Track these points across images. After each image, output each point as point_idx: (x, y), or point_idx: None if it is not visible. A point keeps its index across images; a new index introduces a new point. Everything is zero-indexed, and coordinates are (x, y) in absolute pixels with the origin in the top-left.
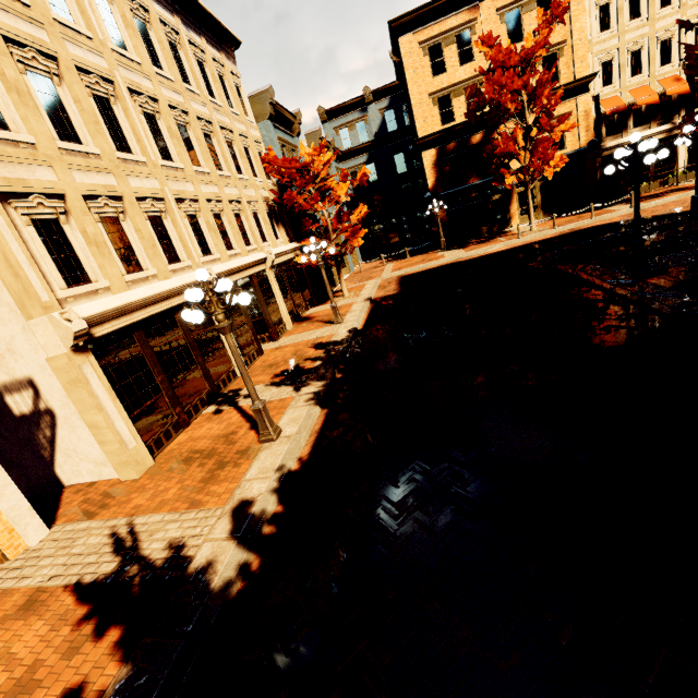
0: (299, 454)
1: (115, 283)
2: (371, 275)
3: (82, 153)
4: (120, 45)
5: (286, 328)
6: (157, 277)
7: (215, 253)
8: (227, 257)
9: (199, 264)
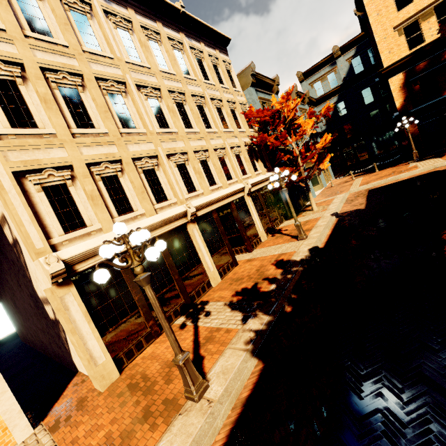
0: (210, 443)
1: (104, 225)
2: (340, 189)
3: (94, 134)
4: (136, 59)
5: (260, 240)
6: (145, 215)
7: (199, 189)
8: (208, 192)
9: (182, 200)
